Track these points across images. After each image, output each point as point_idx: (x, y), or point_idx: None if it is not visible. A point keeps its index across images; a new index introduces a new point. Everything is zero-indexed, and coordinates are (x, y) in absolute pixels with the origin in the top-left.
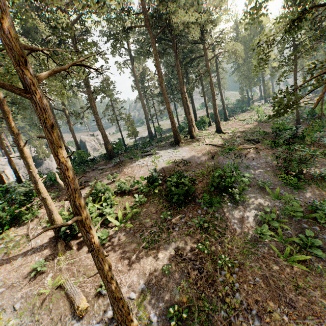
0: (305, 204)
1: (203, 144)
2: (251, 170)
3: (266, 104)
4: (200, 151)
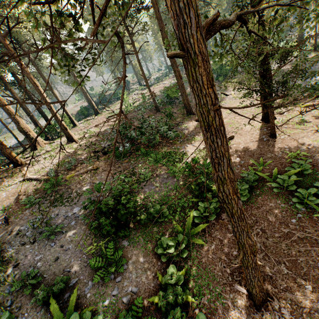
0: (117, 311)
1: (20, 181)
2: (63, 234)
3: (140, 87)
4: (1, 202)
